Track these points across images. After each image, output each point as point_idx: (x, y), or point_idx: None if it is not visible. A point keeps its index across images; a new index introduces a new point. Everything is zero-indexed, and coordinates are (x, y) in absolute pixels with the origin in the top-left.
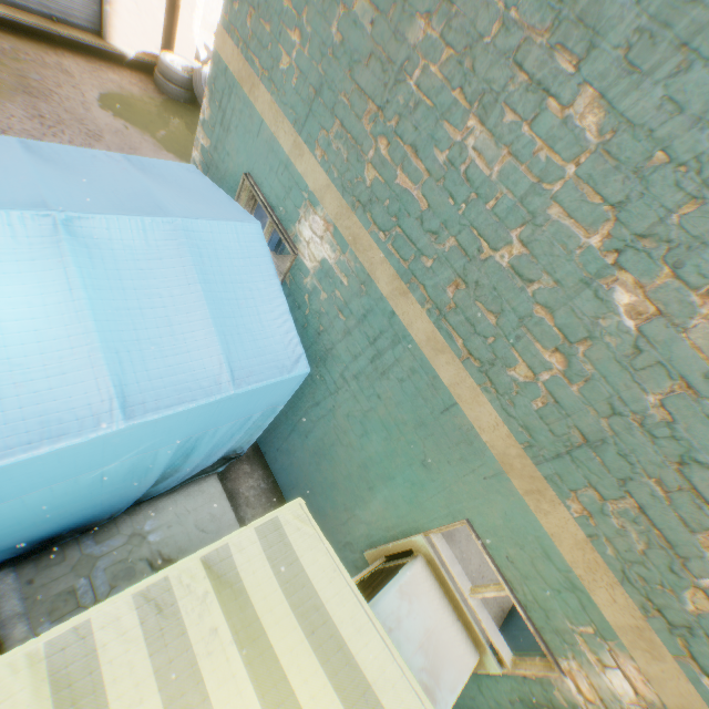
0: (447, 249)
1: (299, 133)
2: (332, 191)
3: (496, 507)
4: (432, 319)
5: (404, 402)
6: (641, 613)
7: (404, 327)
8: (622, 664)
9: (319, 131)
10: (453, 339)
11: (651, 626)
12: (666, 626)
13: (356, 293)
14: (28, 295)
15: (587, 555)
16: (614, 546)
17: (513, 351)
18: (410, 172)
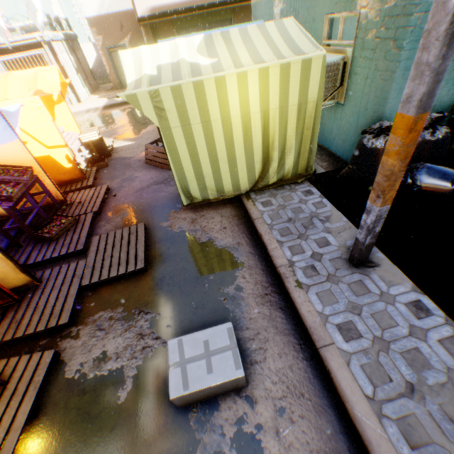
0: None
1: None
2: None
3: None
4: None
5: (304, 13)
6: None
7: None
8: None
9: None
10: None
11: None
12: None
13: (287, 5)
14: None
15: None
16: None
17: None
18: None
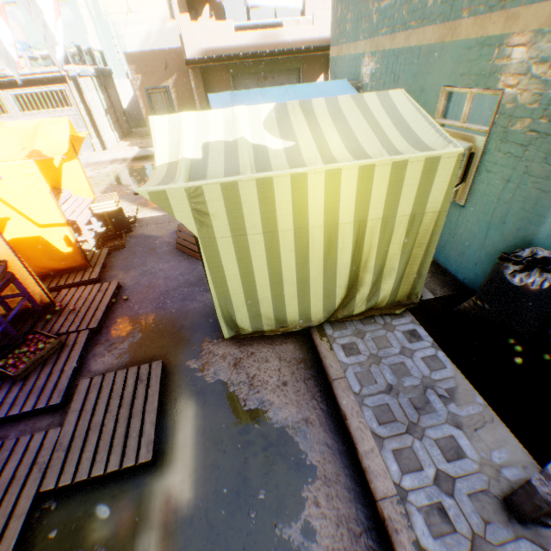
0: (399, 5)
1: (355, 42)
2: (367, 43)
3: (447, 63)
4: (403, 32)
5: (407, 78)
6: (502, 12)
7: (398, 50)
8: (512, 44)
9: (360, 32)
10: (411, 27)
11: (507, 10)
12: (510, 1)
13: (382, 65)
14: (281, 101)
15: (477, 24)
16: (481, 5)
17: (425, 0)
18: (383, 1)
